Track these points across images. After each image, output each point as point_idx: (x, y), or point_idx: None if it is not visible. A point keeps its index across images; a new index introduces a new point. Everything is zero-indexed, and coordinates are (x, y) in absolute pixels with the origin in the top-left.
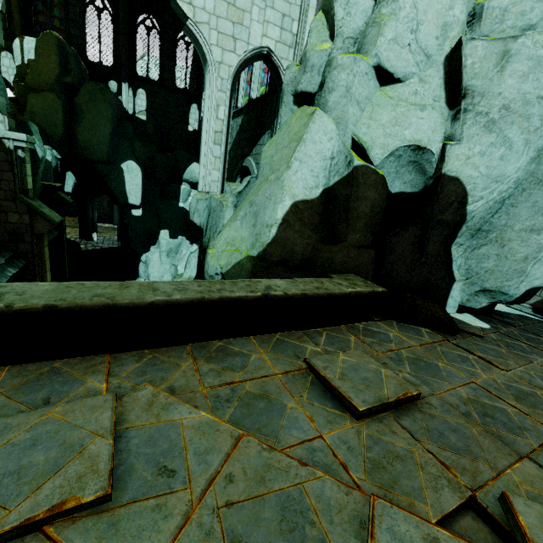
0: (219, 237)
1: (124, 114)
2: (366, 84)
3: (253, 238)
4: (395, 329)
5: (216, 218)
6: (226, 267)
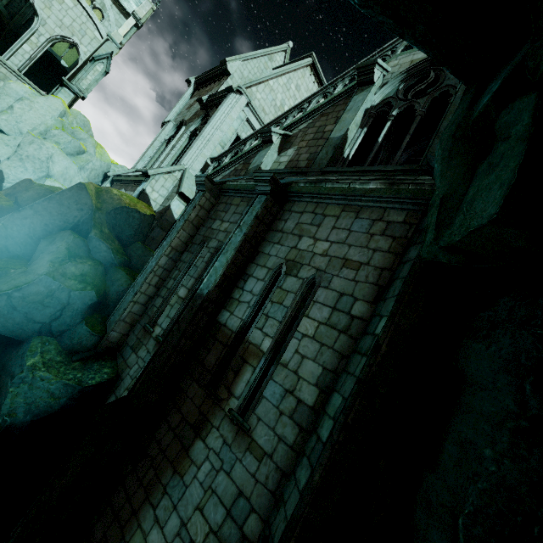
0: None
1: None
2: None
3: None
4: None
5: None
6: None
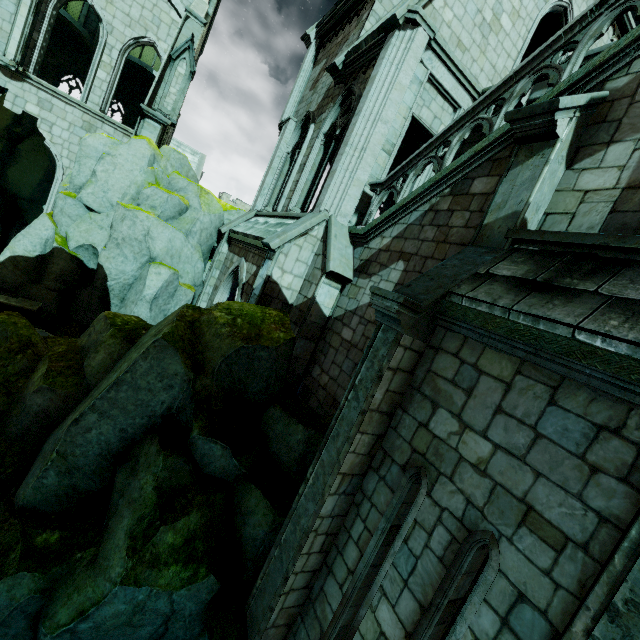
0: None
1: None
2: (76, 209)
3: None
4: None
5: None
6: None
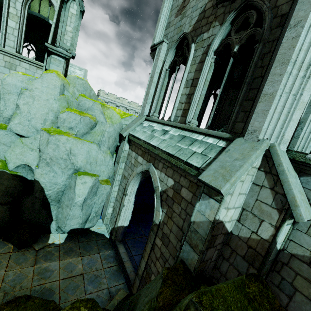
0: None
1: None
2: (9, 137)
3: None
4: None
5: None
6: None
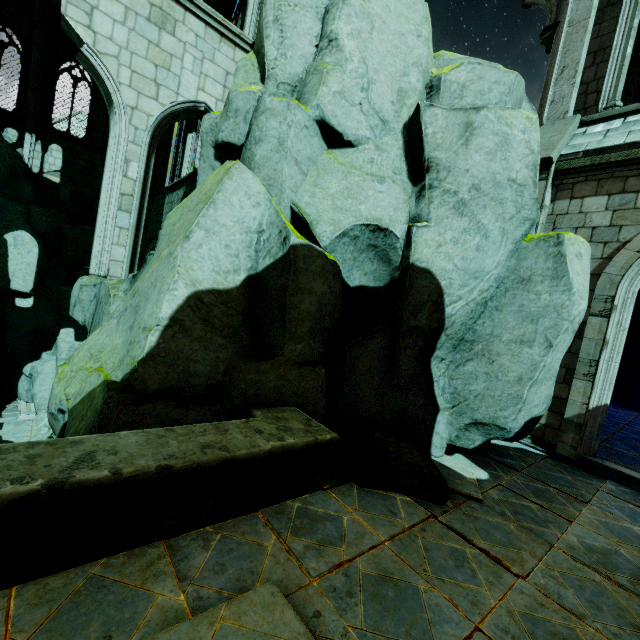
0: (81, 346)
1: (23, 170)
2: (308, 141)
3: (125, 349)
4: (354, 504)
5: (100, 314)
6: (74, 400)
